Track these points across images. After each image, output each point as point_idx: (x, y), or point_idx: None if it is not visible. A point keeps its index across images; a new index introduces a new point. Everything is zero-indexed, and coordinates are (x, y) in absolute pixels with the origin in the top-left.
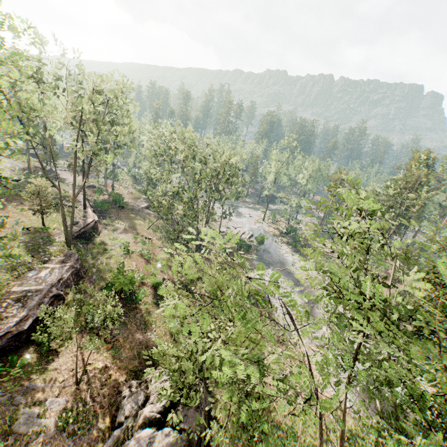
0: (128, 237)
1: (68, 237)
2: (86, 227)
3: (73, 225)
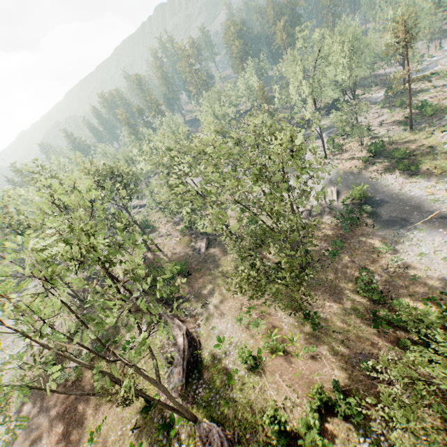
0: (231, 322)
1: (187, 416)
2: (184, 354)
3: (172, 367)
